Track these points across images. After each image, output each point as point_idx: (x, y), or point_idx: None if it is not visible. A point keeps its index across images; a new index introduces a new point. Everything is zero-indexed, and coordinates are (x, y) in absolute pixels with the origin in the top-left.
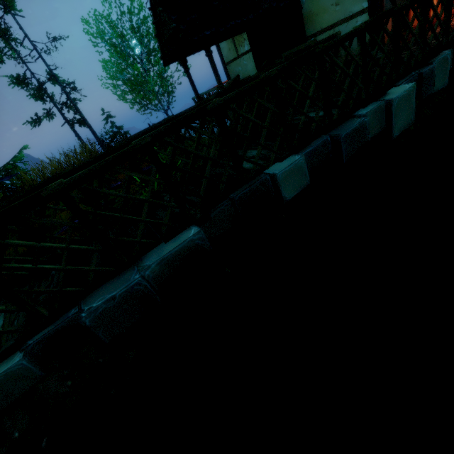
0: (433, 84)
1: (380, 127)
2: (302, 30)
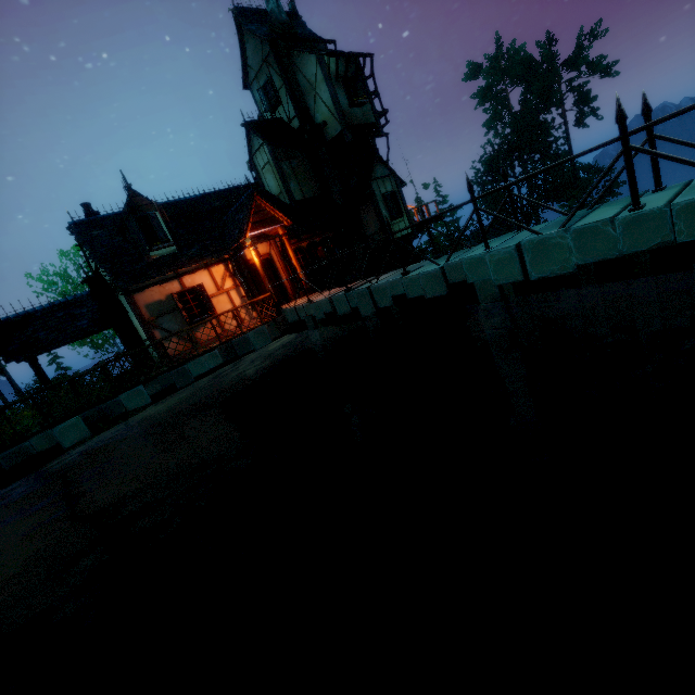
0: (123, 407)
1: (53, 443)
2: (137, 337)
